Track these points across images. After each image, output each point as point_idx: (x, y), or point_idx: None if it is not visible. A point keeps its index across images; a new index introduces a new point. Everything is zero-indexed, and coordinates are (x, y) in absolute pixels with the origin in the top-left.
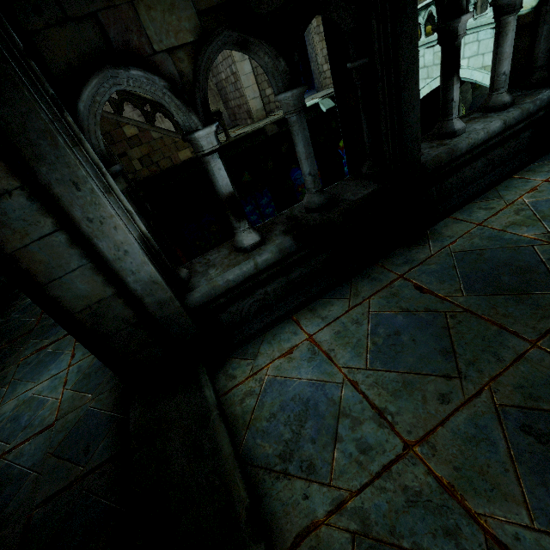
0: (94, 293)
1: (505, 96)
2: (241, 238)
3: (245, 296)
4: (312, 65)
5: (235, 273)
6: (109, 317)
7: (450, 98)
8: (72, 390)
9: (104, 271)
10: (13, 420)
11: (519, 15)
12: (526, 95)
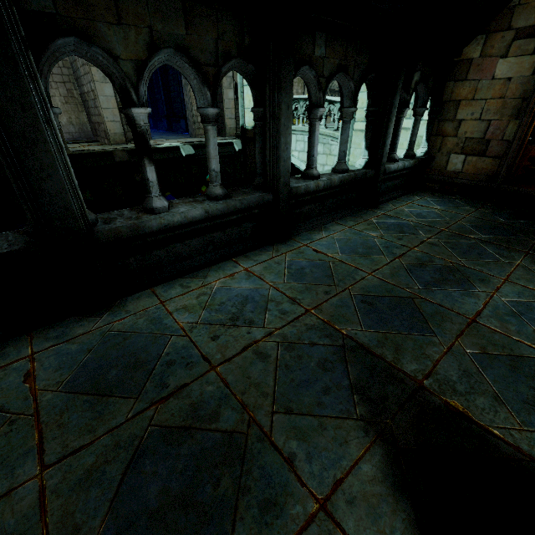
0: None
1: (218, 189)
2: None
3: None
4: (187, 113)
5: None
6: None
7: (147, 177)
8: None
9: None
10: None
11: (247, 128)
12: (246, 193)
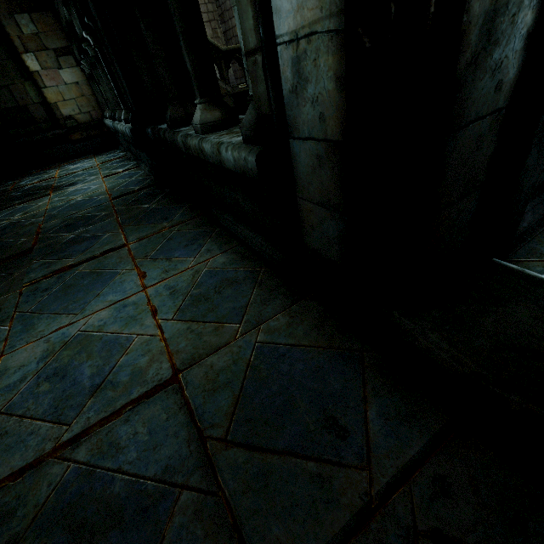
0: None
1: None
2: None
3: None
4: None
5: None
6: (492, 59)
7: None
8: (181, 320)
9: None
10: (53, 377)
11: None
12: None
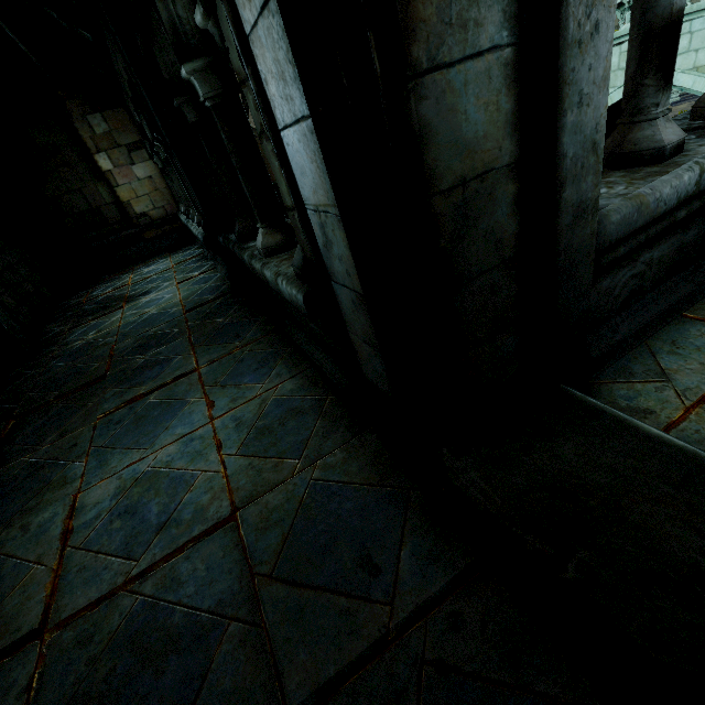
0: (483, 145)
1: None
2: (650, 131)
3: (626, 261)
4: None
5: (672, 185)
6: (479, 228)
7: None
8: (244, 455)
9: (519, 88)
10: (124, 514)
11: None
12: None
